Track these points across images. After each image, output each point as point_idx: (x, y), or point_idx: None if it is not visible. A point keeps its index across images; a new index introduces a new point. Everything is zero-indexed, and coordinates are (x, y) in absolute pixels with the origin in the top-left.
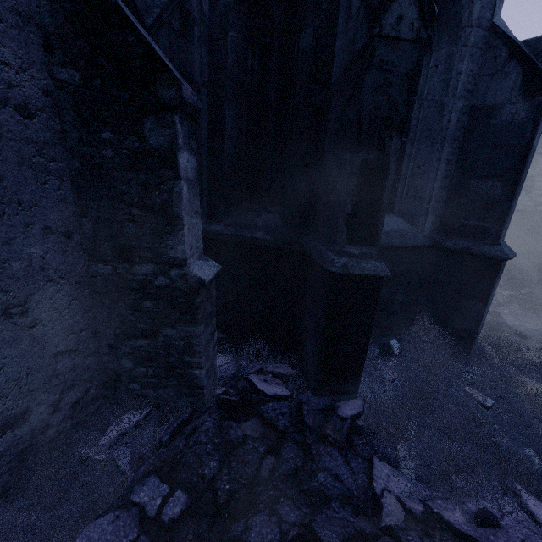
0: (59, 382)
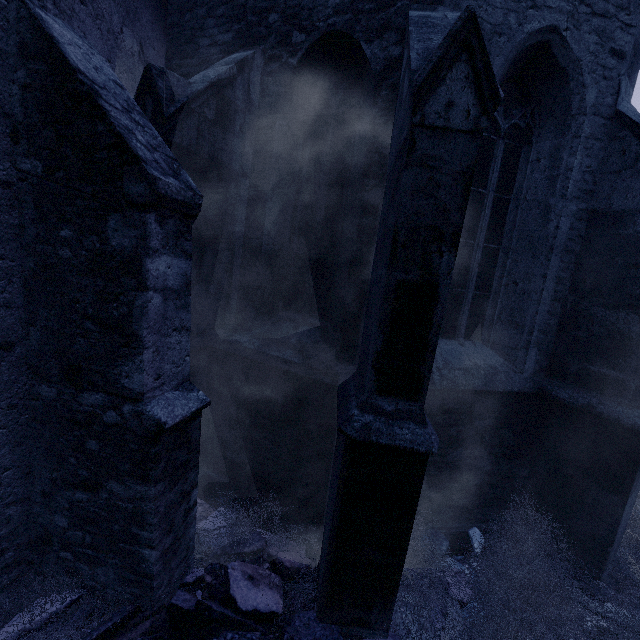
0: None
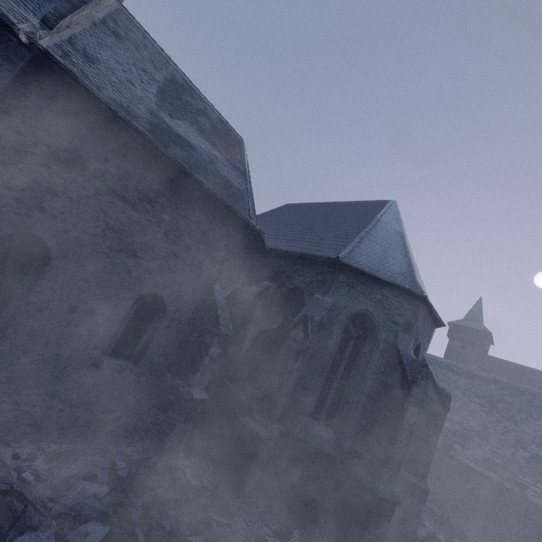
0: (127, 409)
